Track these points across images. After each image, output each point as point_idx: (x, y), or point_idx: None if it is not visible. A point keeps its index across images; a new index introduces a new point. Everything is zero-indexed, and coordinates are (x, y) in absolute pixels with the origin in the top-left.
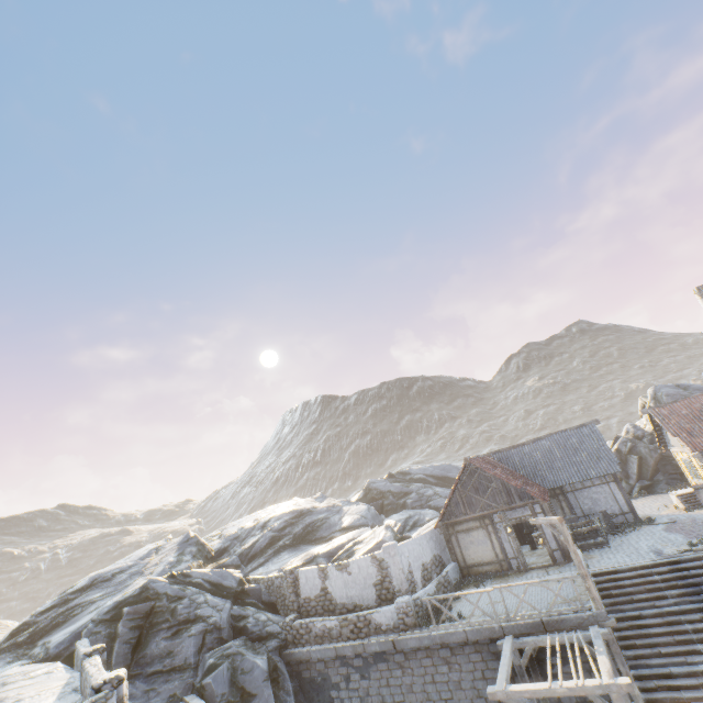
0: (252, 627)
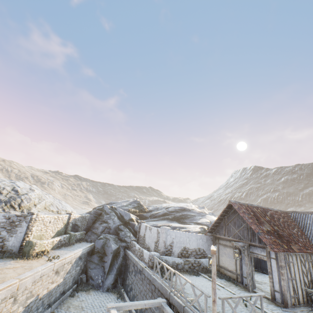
0: (120, 235)
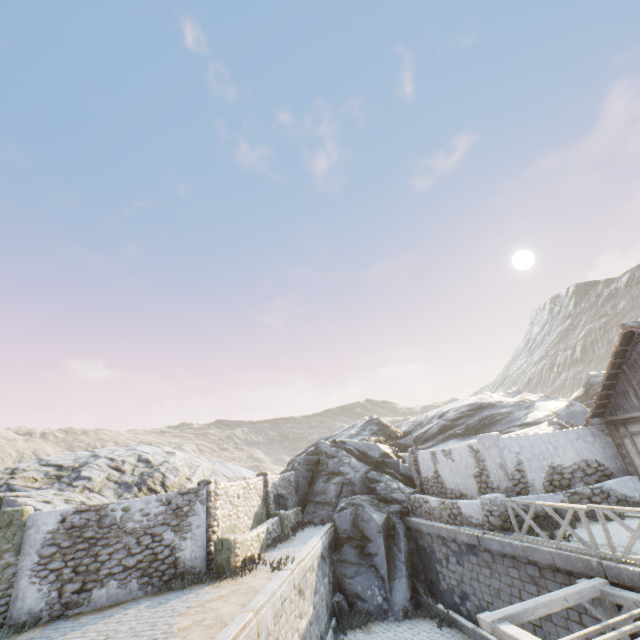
0: (379, 490)
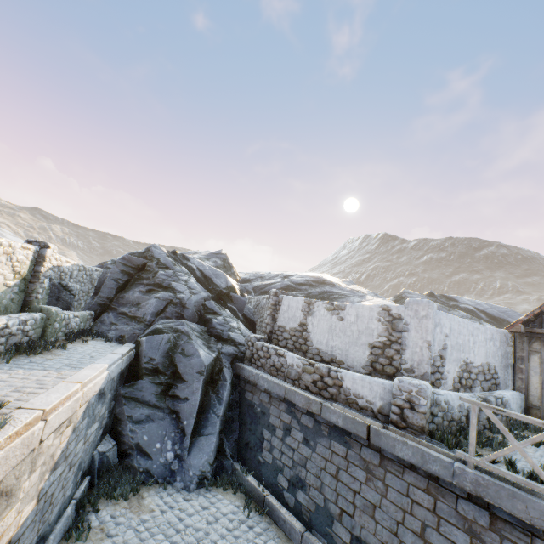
0: (215, 324)
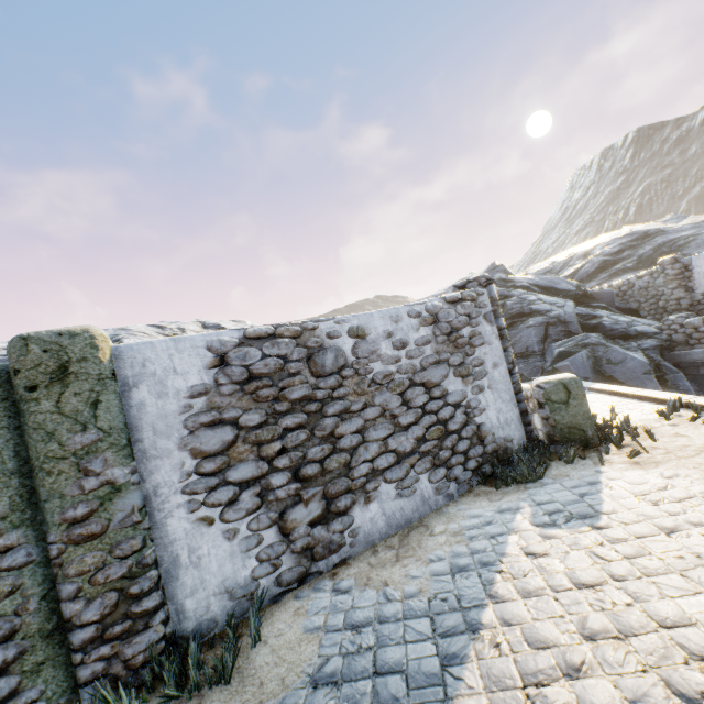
0: (610, 325)
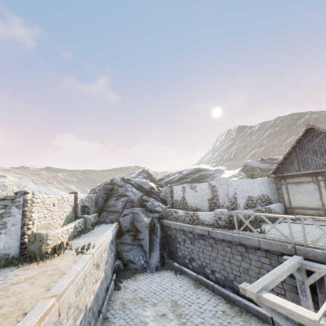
0: (148, 206)
